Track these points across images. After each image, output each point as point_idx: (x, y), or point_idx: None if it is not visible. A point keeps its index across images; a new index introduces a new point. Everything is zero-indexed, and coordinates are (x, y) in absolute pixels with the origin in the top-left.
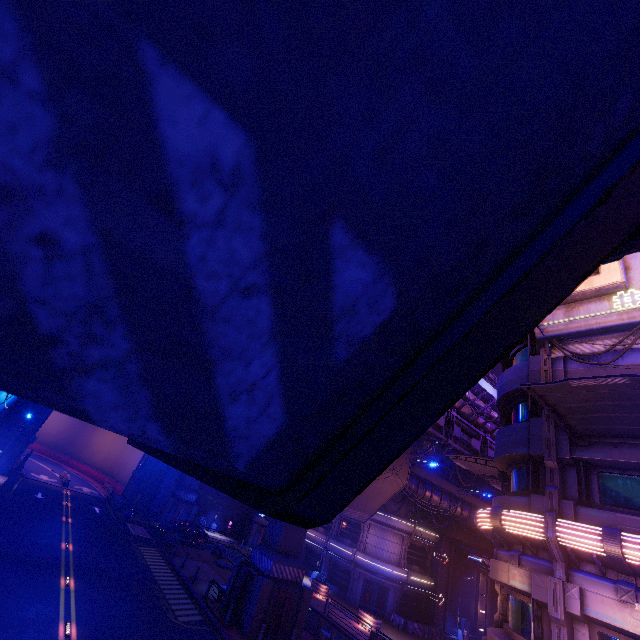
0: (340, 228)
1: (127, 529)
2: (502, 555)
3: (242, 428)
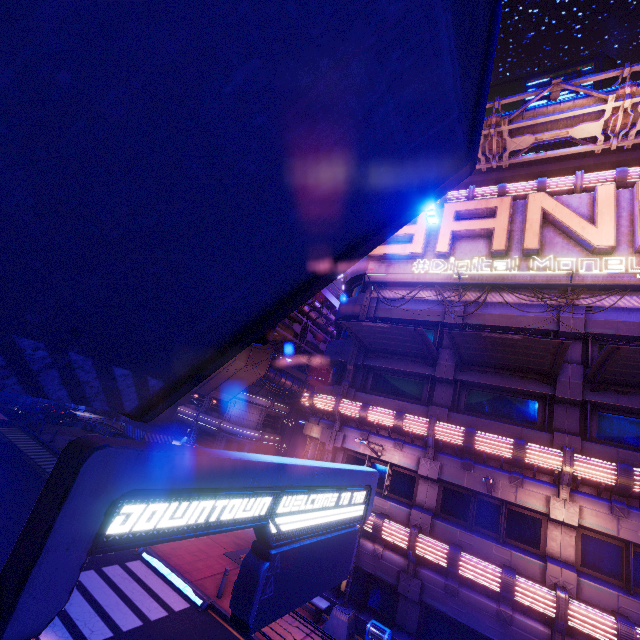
0: (149, 377)
1: None
2: (311, 420)
3: (128, 406)
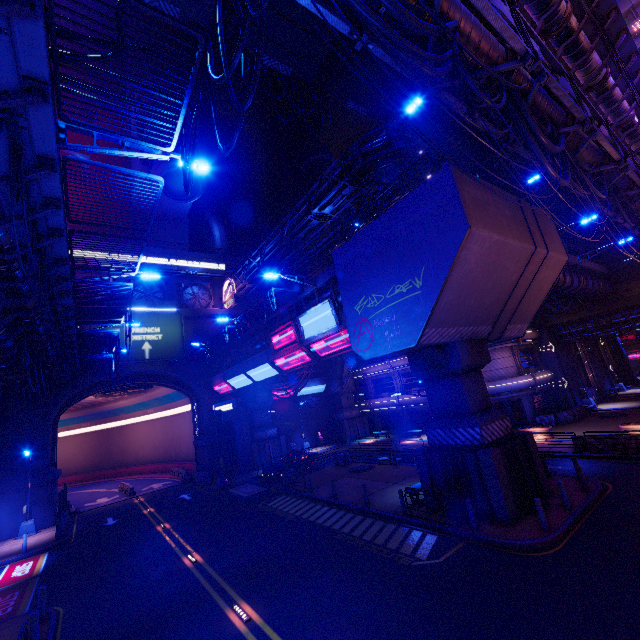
0: None
1: (235, 496)
2: None
3: None
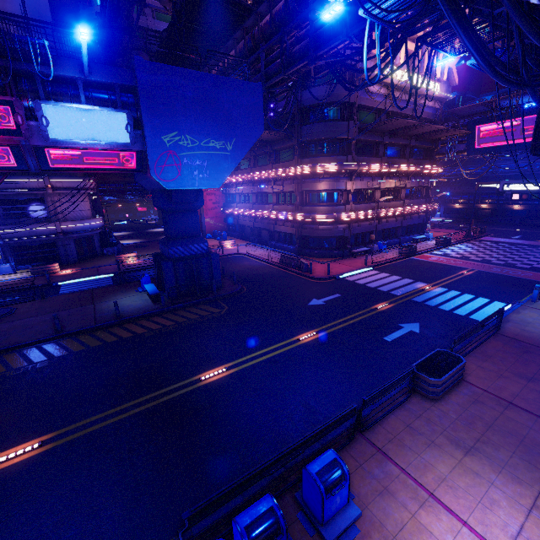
0: None
1: None
2: (328, 180)
3: None
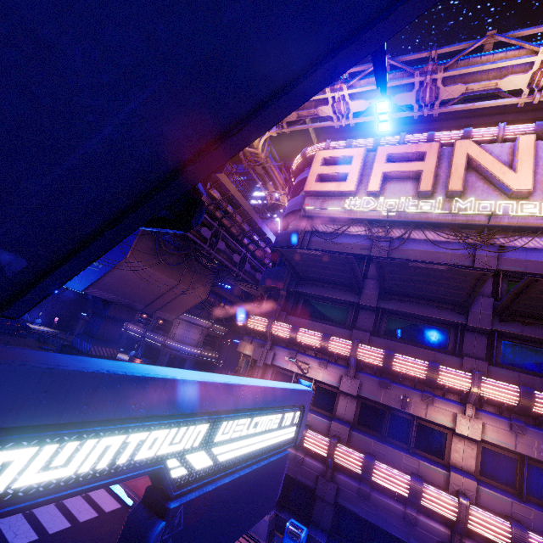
0: None
1: None
2: (245, 339)
3: None
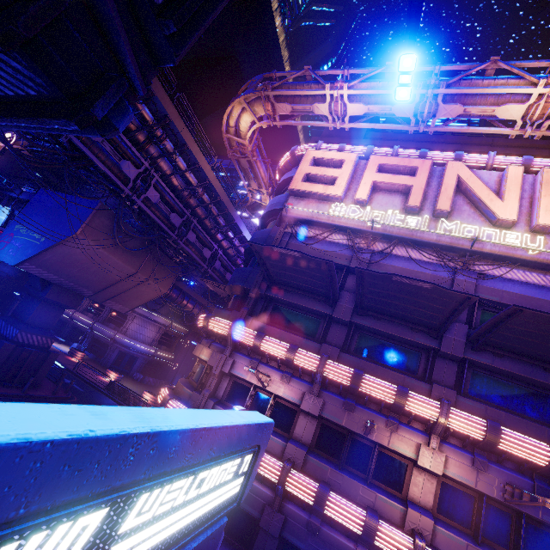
0: None
1: None
2: (203, 341)
3: None
